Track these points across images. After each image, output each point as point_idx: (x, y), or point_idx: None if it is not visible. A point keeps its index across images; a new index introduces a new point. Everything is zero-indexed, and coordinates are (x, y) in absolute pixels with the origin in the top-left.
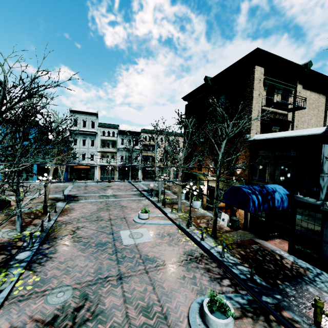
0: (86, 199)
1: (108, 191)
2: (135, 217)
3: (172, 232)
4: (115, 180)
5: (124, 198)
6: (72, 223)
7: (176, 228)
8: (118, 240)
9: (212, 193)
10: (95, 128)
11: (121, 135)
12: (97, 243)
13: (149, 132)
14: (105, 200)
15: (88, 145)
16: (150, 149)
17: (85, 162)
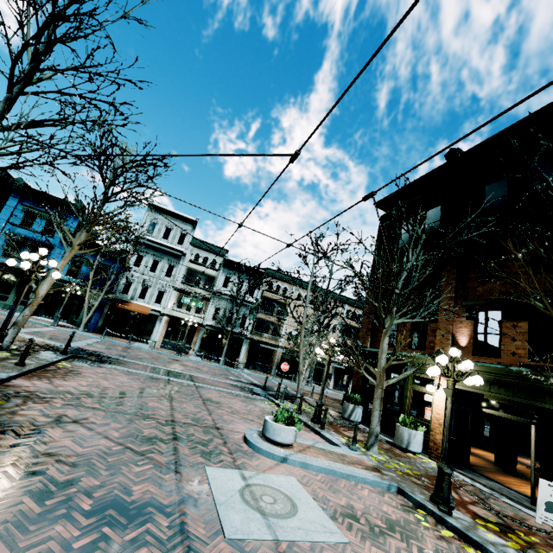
0: (120, 364)
1: (175, 366)
2: (250, 431)
3: (401, 520)
4: (191, 351)
5: (212, 385)
6: (50, 401)
7: (397, 502)
8: (198, 506)
9: (457, 415)
10: (183, 246)
11: (227, 269)
12: (103, 500)
13: (279, 277)
14: (165, 377)
15: (161, 272)
16: (274, 309)
17: (143, 303)
